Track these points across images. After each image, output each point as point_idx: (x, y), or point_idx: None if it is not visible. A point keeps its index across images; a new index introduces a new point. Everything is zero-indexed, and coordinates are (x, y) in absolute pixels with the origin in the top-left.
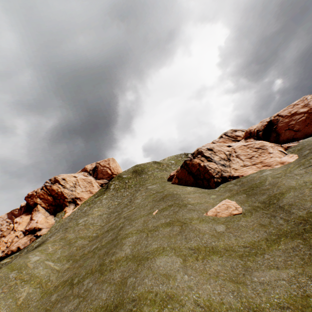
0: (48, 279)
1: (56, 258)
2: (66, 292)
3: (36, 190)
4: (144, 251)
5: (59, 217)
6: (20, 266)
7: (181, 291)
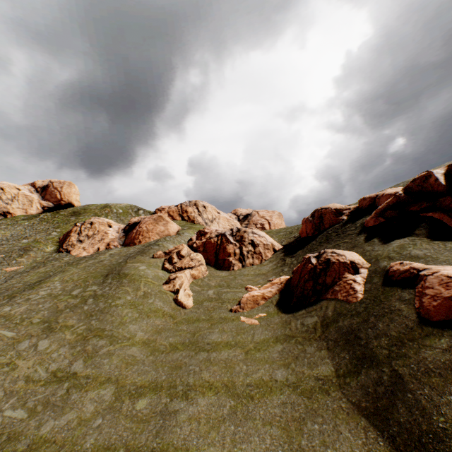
0: None
1: None
2: None
3: None
4: None
5: None
6: None
7: None
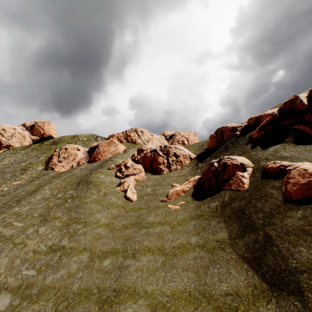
0: None
1: None
2: None
3: None
4: None
5: None
6: None
7: None
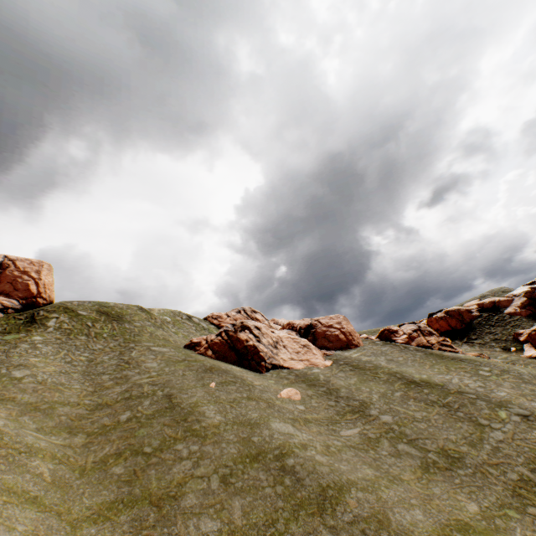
0: (66, 455)
1: (34, 429)
2: (144, 461)
3: None
4: (246, 418)
5: None
6: None
7: (308, 441)
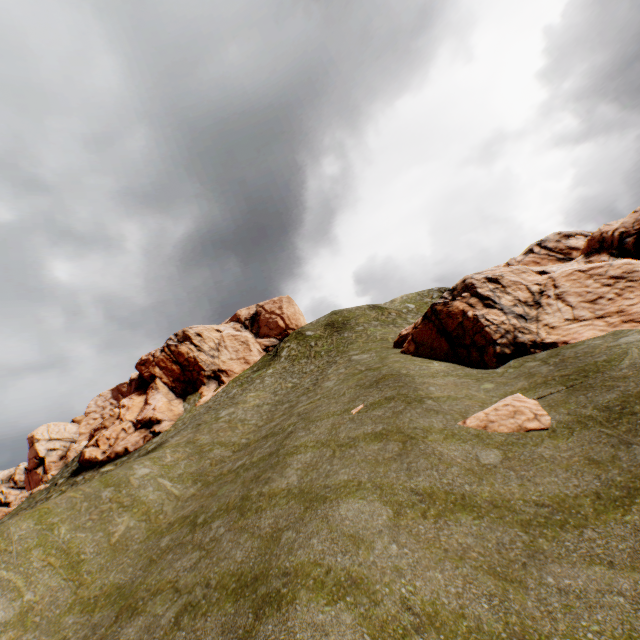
0: (161, 509)
1: (177, 474)
2: (183, 536)
3: (153, 352)
4: (322, 484)
5: (190, 403)
6: (119, 481)
7: (378, 575)
